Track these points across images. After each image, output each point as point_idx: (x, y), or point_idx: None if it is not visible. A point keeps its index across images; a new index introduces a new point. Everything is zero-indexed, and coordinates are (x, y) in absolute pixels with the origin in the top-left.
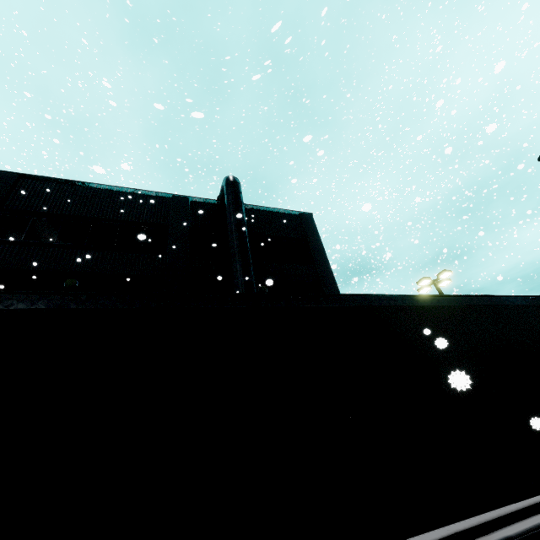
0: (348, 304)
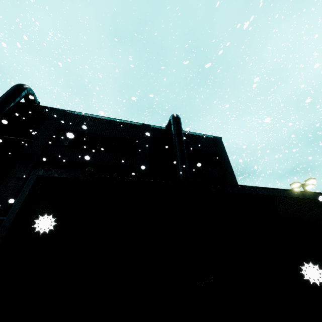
0: (275, 194)
